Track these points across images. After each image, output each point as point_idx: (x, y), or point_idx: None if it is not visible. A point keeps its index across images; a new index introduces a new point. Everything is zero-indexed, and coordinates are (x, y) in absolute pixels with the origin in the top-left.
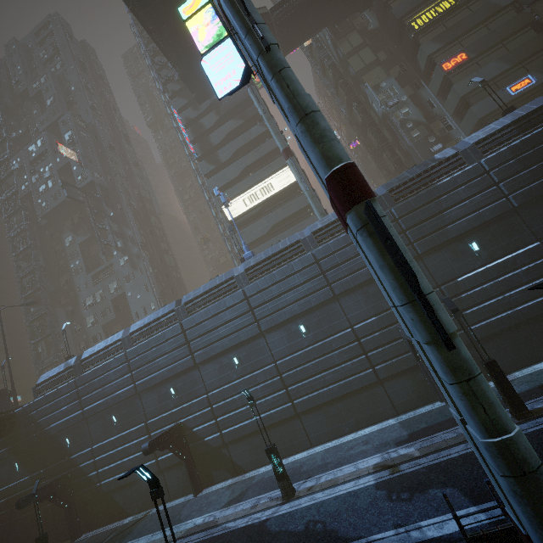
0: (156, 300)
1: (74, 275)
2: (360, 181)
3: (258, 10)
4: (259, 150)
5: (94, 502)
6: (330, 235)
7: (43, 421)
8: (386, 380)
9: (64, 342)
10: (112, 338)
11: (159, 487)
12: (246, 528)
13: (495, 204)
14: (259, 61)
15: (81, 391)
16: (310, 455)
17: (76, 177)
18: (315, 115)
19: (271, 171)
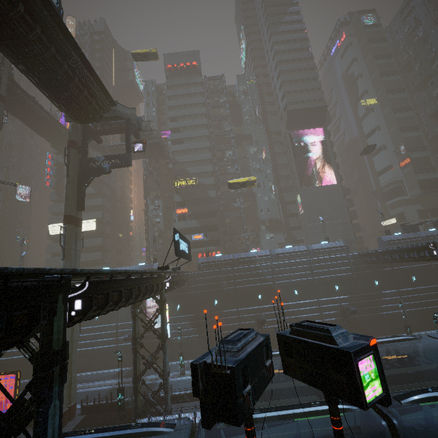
0: None
1: None
2: None
3: (103, 141)
4: (86, 202)
5: None
6: None
7: None
8: None
9: None
10: None
11: None
12: None
13: None
14: None
15: None
16: None
17: None
18: None
19: (86, 217)
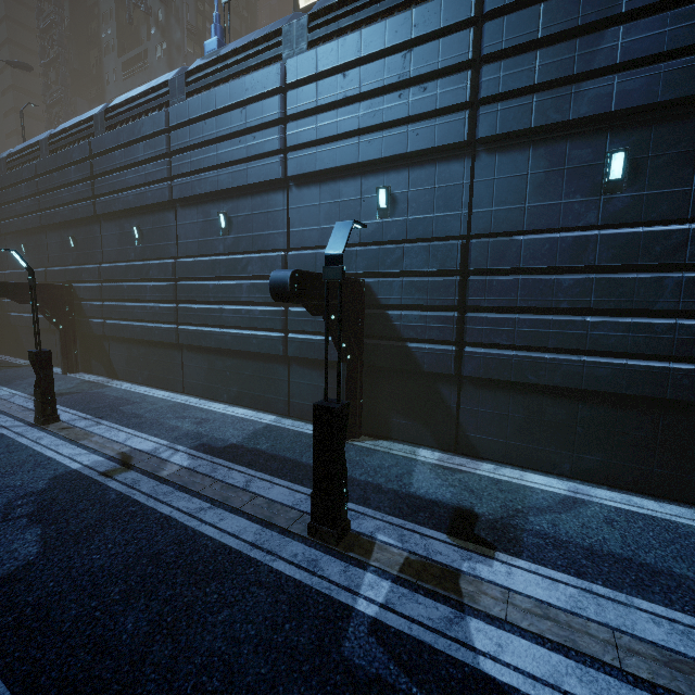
0: None
1: (104, 53)
2: None
3: None
4: None
5: (7, 330)
6: (341, 34)
7: None
8: (296, 362)
9: None
10: (37, 138)
11: None
12: None
13: None
14: None
15: None
16: (163, 399)
17: None
18: None
19: None
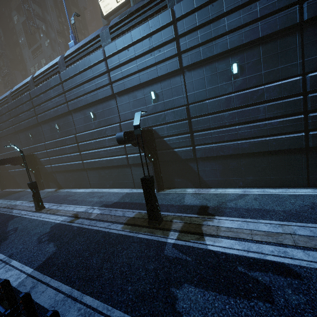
0: None
1: (22, 49)
2: None
3: None
4: None
5: (10, 178)
6: (123, 33)
7: None
8: (133, 165)
9: None
10: (5, 94)
11: None
12: (11, 216)
13: (281, 12)
14: None
15: None
16: (83, 192)
17: None
18: None
19: None
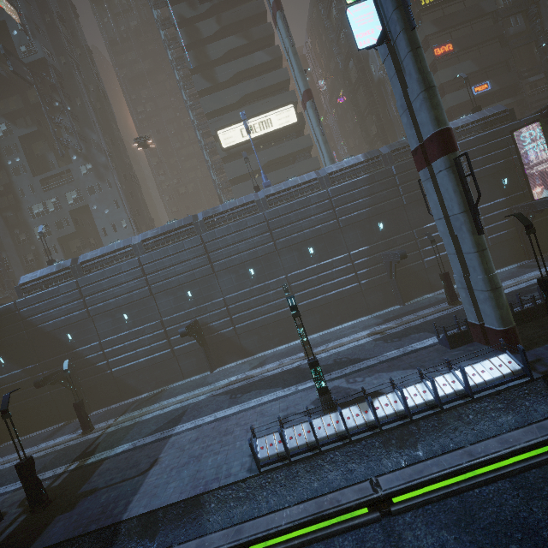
0: (128, 219)
1: (13, 174)
2: (453, 140)
3: None
4: (261, 80)
5: (103, 386)
6: (342, 178)
7: (36, 318)
8: (366, 291)
9: (6, 251)
10: (118, 244)
11: (298, 311)
12: (284, 371)
13: None
14: (401, 33)
15: (84, 291)
16: (309, 339)
17: (18, 47)
18: (435, 89)
19: (271, 107)
